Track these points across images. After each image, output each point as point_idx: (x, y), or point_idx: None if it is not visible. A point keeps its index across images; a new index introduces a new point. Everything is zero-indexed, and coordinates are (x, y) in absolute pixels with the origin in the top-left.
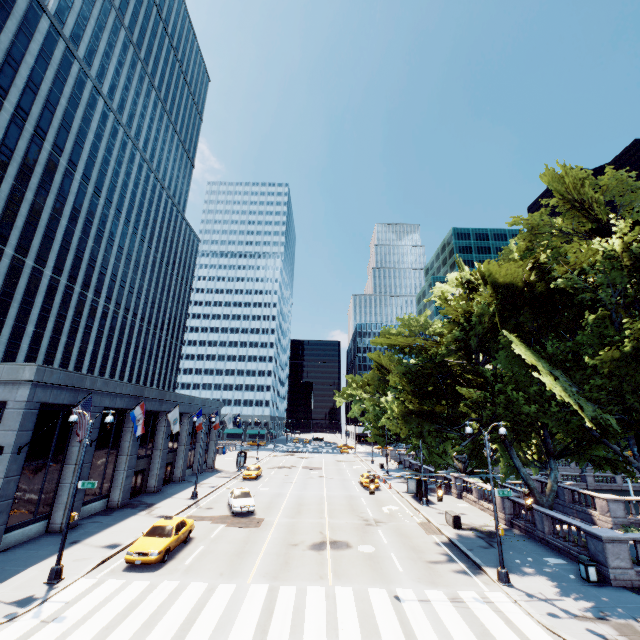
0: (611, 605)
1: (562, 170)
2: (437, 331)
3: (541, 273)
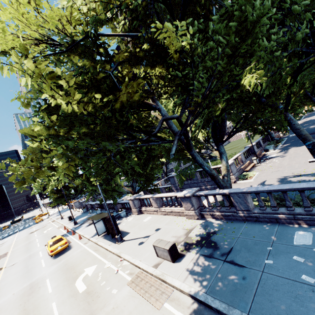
0: None
1: None
2: None
3: None
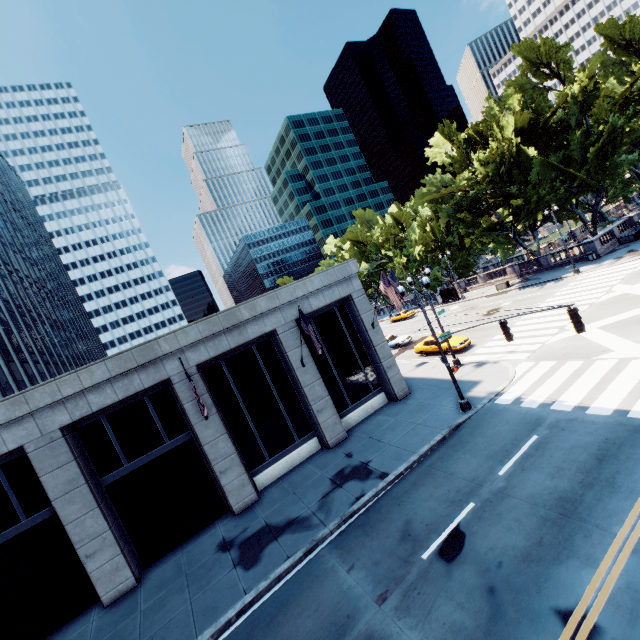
0: (614, 256)
1: (542, 42)
2: (465, 178)
3: (536, 116)
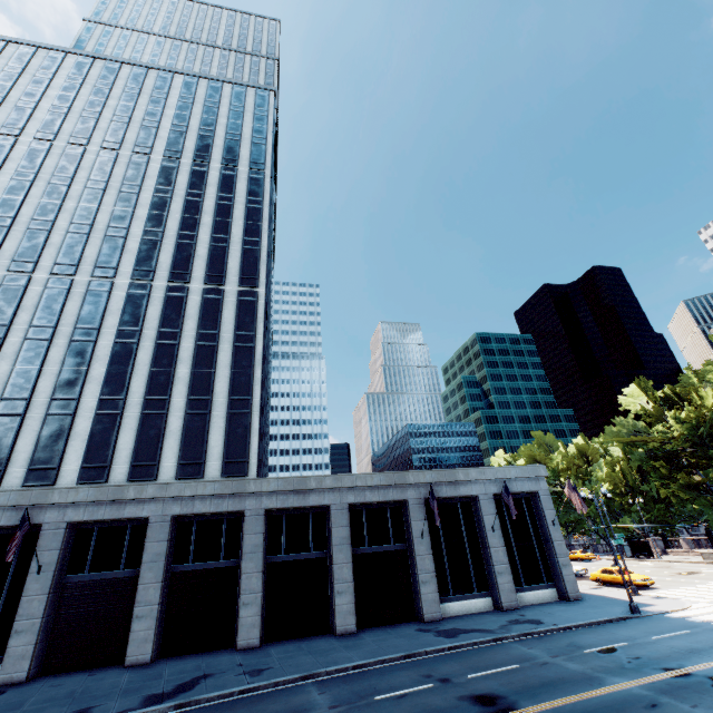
0: None
1: None
2: (660, 430)
3: None
